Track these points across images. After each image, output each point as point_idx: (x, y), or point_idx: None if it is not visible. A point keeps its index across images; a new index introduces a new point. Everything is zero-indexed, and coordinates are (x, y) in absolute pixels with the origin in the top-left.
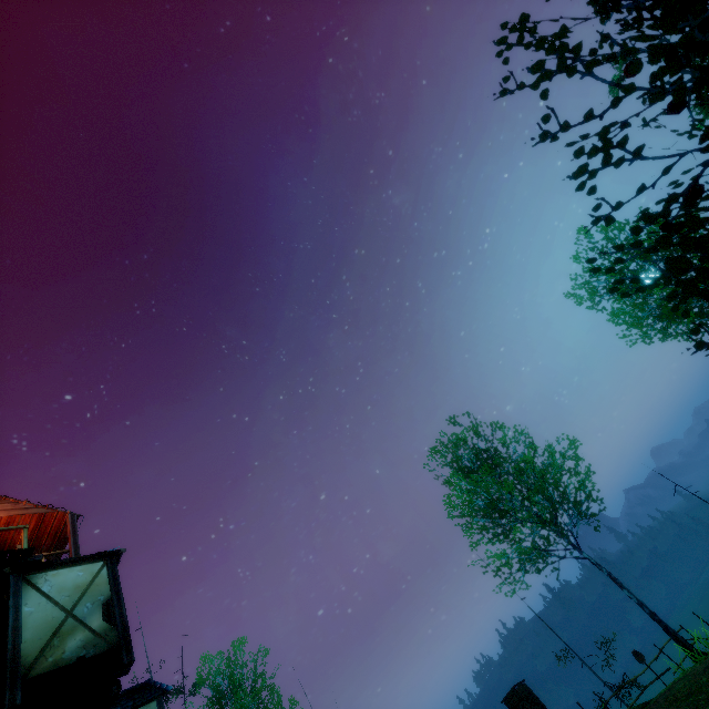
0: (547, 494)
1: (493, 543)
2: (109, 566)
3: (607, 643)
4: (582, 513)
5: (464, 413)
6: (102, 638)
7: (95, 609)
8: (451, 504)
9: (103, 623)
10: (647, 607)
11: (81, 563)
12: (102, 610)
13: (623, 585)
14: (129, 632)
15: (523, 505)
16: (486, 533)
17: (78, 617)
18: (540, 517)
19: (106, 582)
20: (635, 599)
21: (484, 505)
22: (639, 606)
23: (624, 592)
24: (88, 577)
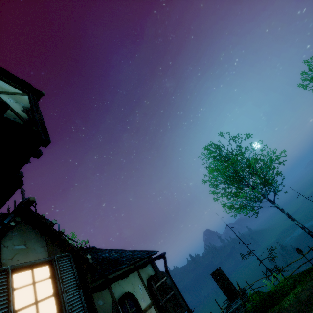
0: (271, 169)
1: (228, 196)
2: (30, 95)
3: (272, 249)
4: (279, 185)
5: (227, 132)
6: (22, 118)
7: (17, 105)
8: (212, 173)
9: (23, 114)
10: (306, 229)
11: (7, 80)
12: (22, 110)
13: (294, 219)
14: (45, 127)
15: (251, 178)
16: (233, 186)
17: (1, 97)
18: (254, 187)
19: (27, 101)
20: (300, 225)
21: (231, 175)
22: (302, 228)
23: (295, 222)
24: (11, 90)
